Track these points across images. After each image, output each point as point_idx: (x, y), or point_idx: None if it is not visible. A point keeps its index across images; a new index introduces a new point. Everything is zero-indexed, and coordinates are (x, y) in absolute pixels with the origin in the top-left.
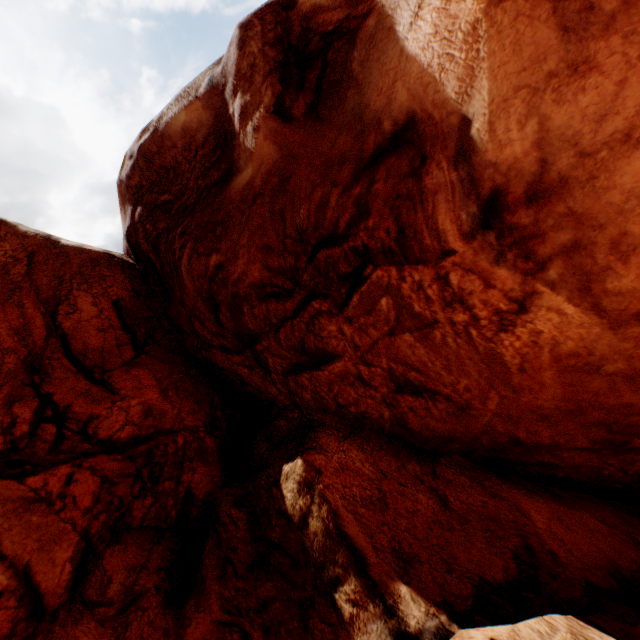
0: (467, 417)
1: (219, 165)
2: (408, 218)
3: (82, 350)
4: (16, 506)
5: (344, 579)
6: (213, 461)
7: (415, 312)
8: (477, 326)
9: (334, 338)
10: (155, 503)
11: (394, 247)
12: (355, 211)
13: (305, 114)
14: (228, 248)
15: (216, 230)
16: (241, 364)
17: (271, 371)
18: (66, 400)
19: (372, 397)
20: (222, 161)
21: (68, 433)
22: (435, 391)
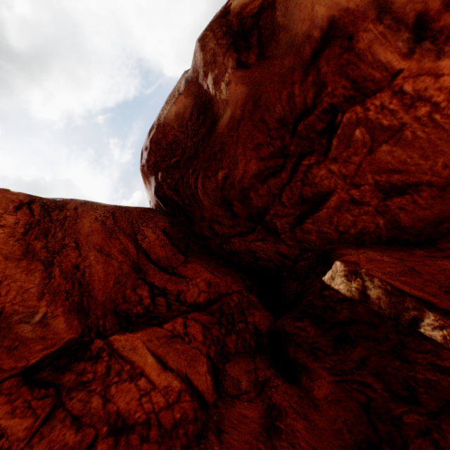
0: (449, 194)
1: (204, 123)
2: (354, 74)
3: (156, 259)
4: (165, 340)
5: (421, 316)
6: (261, 308)
7: (384, 126)
8: (438, 110)
9: (325, 179)
10: (238, 338)
11: (352, 94)
12: (315, 89)
13: (256, 60)
14: (229, 162)
15: (216, 157)
16: (255, 240)
17: (279, 233)
18: (161, 284)
19: (366, 213)
20: (206, 120)
21: (171, 301)
22: (416, 184)
